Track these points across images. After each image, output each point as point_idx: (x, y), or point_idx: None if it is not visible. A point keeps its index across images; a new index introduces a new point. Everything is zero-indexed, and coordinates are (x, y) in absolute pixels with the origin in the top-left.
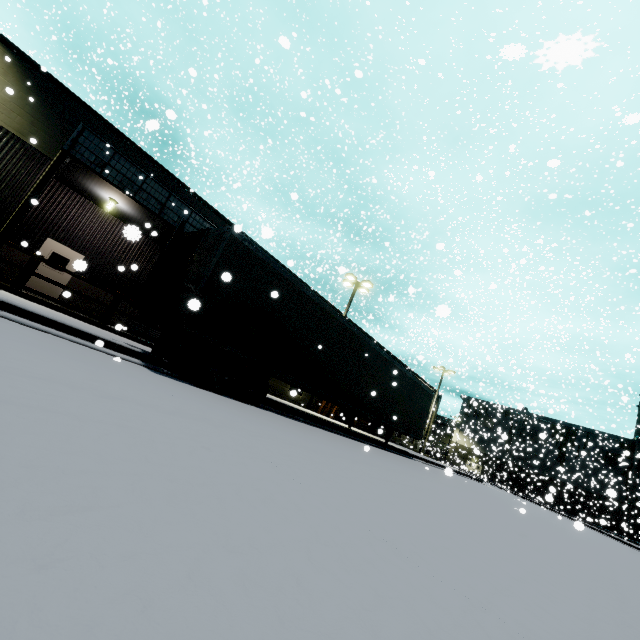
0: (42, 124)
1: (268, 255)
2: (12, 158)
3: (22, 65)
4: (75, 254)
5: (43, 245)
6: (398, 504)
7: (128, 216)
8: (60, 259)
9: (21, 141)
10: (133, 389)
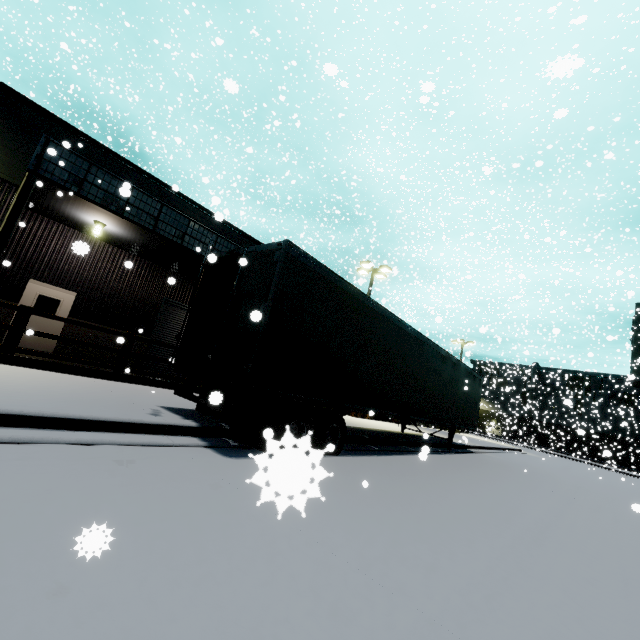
0: None
1: (326, 269)
2: None
3: None
4: (65, 292)
5: (25, 289)
6: None
7: (119, 238)
8: (49, 301)
9: None
10: (298, 600)
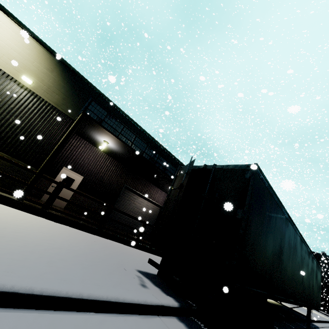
0: (69, 99)
1: (269, 186)
2: (50, 119)
3: (62, 66)
4: (78, 176)
5: (60, 171)
6: None
7: (112, 151)
8: (69, 179)
9: (56, 109)
10: None
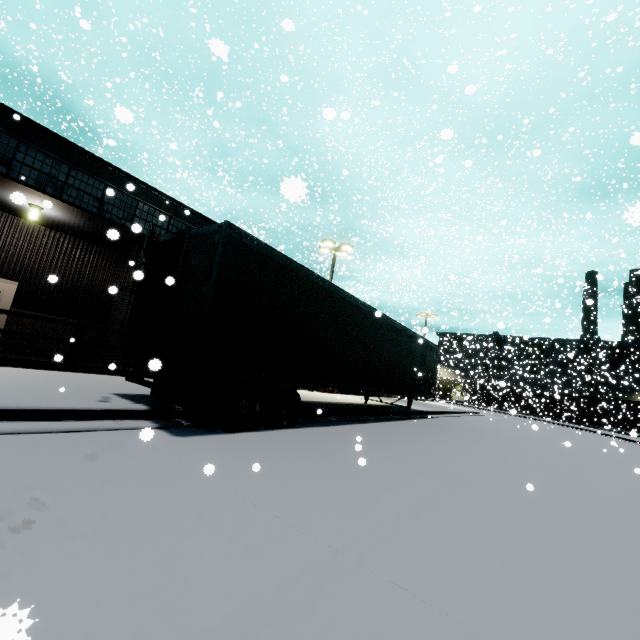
0: None
1: (272, 249)
2: None
3: None
4: (4, 282)
5: None
6: (632, 601)
7: (60, 222)
8: None
9: None
10: (214, 546)
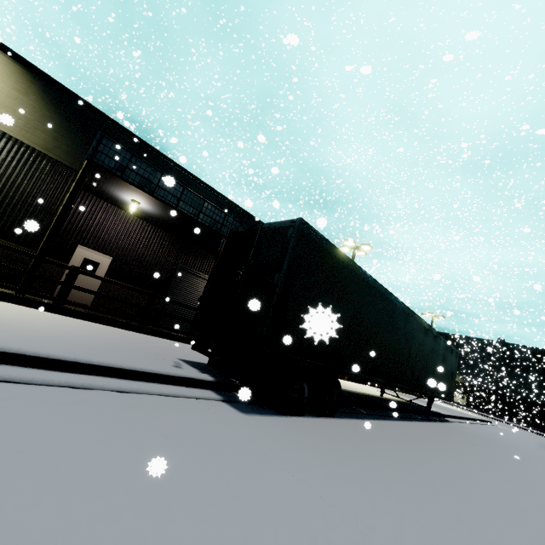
0: (64, 137)
1: (331, 244)
2: (40, 174)
3: (41, 83)
4: (103, 257)
5: (75, 252)
6: None
7: (148, 214)
8: (91, 263)
9: (47, 157)
10: None
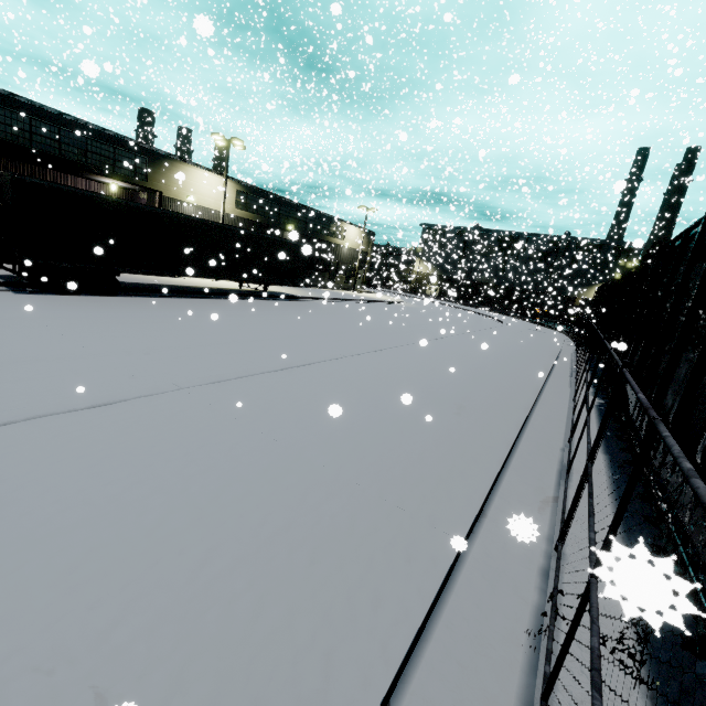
0: None
1: (61, 184)
2: None
3: None
4: None
5: None
6: (126, 331)
7: None
8: None
9: None
10: None
